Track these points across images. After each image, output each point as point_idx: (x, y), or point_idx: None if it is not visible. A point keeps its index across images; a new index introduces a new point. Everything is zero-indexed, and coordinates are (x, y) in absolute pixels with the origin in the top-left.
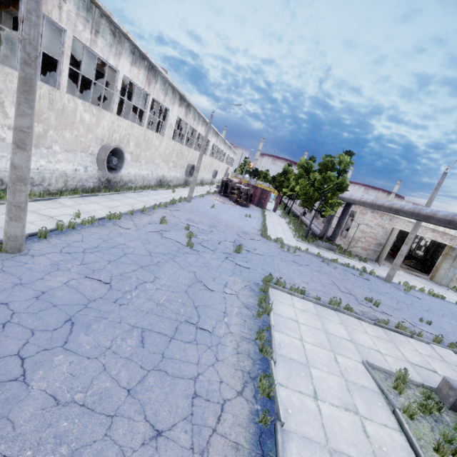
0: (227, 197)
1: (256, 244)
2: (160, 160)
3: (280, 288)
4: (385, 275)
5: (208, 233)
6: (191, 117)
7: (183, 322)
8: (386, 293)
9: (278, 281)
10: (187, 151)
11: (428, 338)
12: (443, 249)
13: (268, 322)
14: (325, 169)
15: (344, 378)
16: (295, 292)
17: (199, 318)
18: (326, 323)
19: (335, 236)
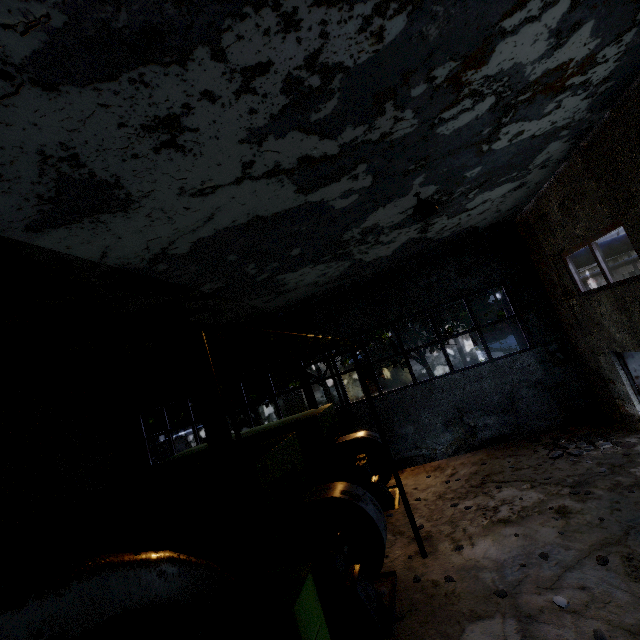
0: (478, 345)
1: None
2: None
3: None
4: None
5: None
6: None
7: None
8: None
9: None
10: None
11: None
12: None
13: None
14: None
15: None
16: None
17: None
18: None
19: None
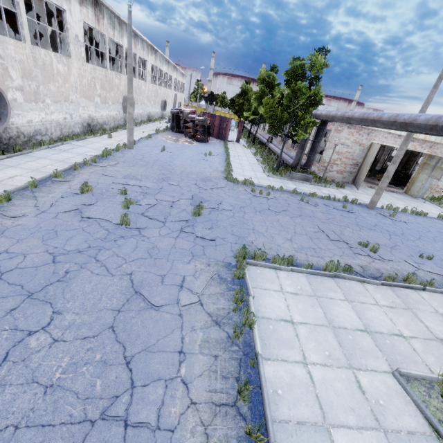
0: (182, 133)
1: (221, 194)
2: (77, 95)
3: (261, 264)
4: (365, 199)
5: (156, 192)
6: (106, 24)
7: (98, 420)
8: (375, 225)
9: (256, 254)
10: (116, 77)
11: (437, 282)
12: (416, 158)
13: (251, 343)
14: (294, 79)
15: (381, 427)
16: (281, 264)
17: (132, 392)
18: (329, 308)
19: (310, 164)
